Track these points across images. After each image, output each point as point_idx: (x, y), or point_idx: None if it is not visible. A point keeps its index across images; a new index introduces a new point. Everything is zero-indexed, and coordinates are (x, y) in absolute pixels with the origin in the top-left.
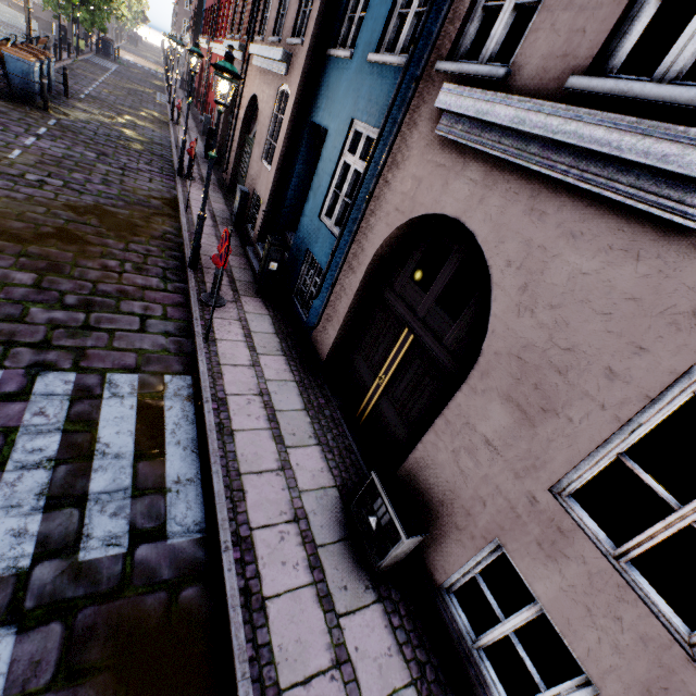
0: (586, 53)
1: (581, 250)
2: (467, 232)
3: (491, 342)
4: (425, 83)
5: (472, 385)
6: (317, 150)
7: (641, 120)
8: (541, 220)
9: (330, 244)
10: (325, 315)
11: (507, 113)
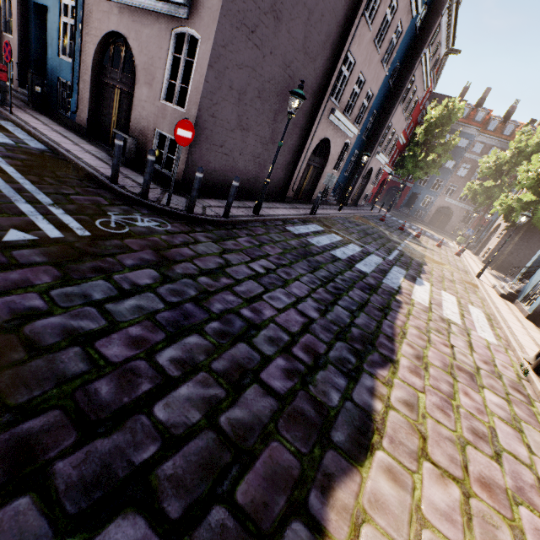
0: None
1: (146, 28)
2: (124, 39)
3: (137, 69)
4: None
5: (137, 87)
6: (44, 22)
7: None
8: (137, 22)
9: (70, 67)
10: (80, 105)
11: None
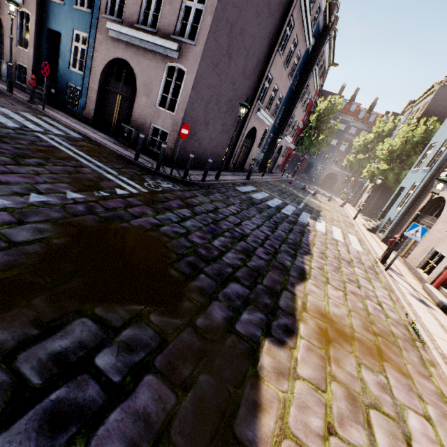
0: (136, 20)
1: (146, 59)
2: (126, 63)
3: (138, 84)
4: (100, 20)
5: (138, 96)
6: (55, 42)
7: (145, 34)
8: (139, 55)
9: (79, 77)
10: (87, 103)
11: (125, 31)
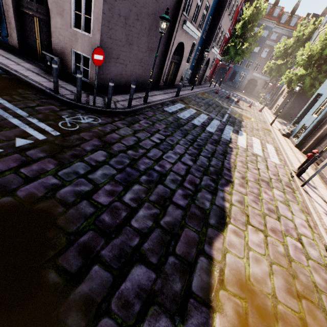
0: None
1: None
2: None
3: (49, 2)
4: None
5: (52, 17)
6: None
7: None
8: None
9: None
10: (9, 30)
11: None
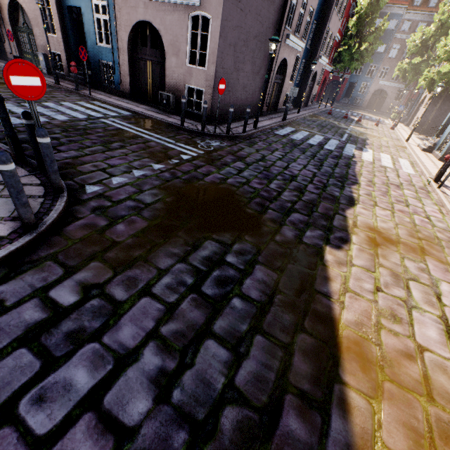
0: None
1: (168, 15)
2: (148, 24)
3: (165, 45)
4: None
5: (167, 58)
6: (76, 19)
7: None
8: (160, 12)
9: (109, 52)
10: (122, 78)
11: None
